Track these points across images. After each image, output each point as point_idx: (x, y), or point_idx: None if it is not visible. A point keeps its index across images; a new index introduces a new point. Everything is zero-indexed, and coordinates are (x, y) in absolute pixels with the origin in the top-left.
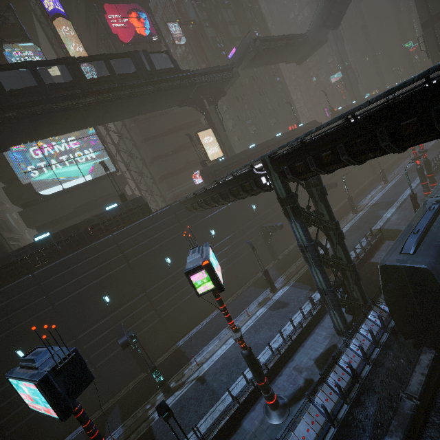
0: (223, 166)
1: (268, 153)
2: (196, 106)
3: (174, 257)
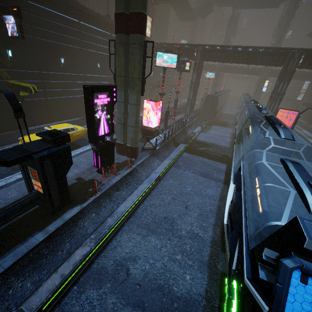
0: None
1: (209, 44)
2: None
3: None
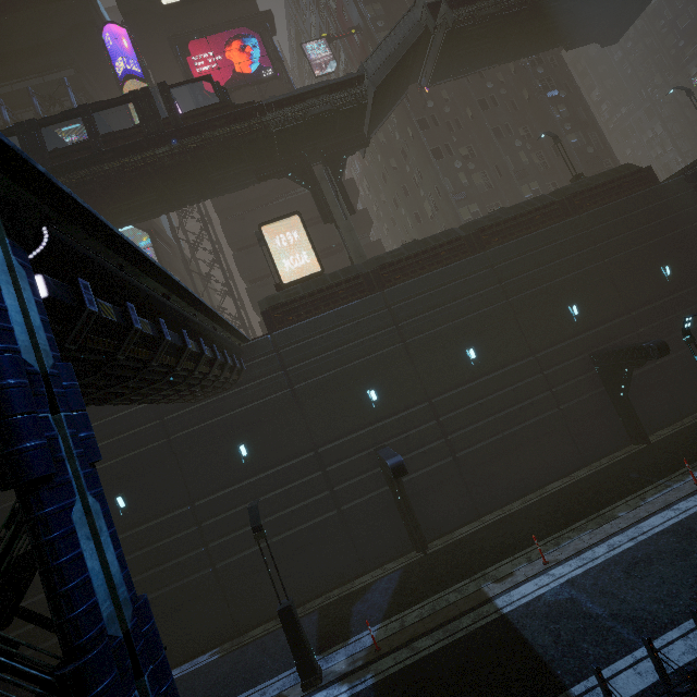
0: (303, 294)
1: None
2: (293, 175)
3: (136, 496)
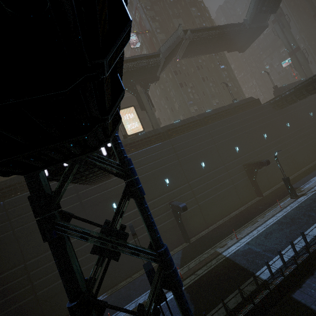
0: (137, 139)
1: None
2: (128, 89)
3: None
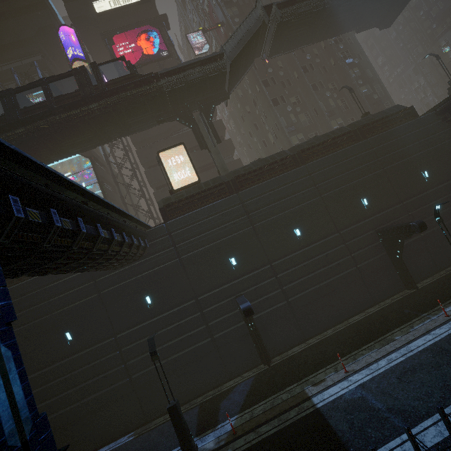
0: (186, 196)
1: None
2: (180, 119)
3: (78, 332)
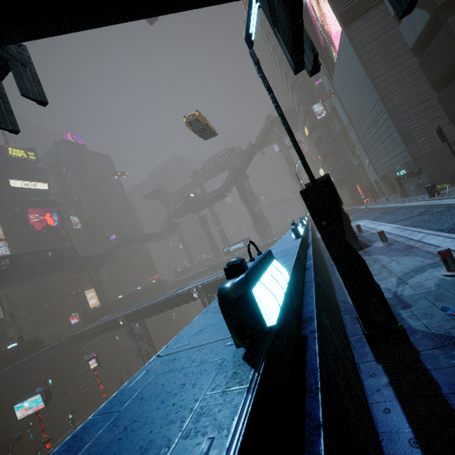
0: (100, 311)
1: (122, 315)
2: (85, 273)
3: (55, 378)
